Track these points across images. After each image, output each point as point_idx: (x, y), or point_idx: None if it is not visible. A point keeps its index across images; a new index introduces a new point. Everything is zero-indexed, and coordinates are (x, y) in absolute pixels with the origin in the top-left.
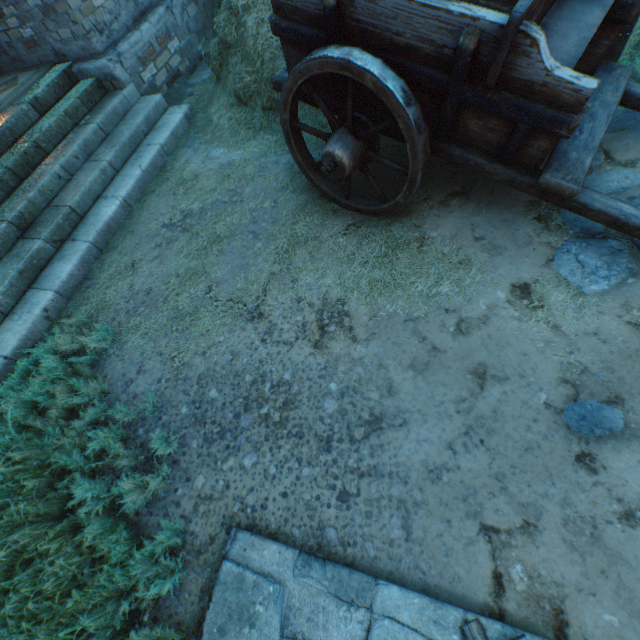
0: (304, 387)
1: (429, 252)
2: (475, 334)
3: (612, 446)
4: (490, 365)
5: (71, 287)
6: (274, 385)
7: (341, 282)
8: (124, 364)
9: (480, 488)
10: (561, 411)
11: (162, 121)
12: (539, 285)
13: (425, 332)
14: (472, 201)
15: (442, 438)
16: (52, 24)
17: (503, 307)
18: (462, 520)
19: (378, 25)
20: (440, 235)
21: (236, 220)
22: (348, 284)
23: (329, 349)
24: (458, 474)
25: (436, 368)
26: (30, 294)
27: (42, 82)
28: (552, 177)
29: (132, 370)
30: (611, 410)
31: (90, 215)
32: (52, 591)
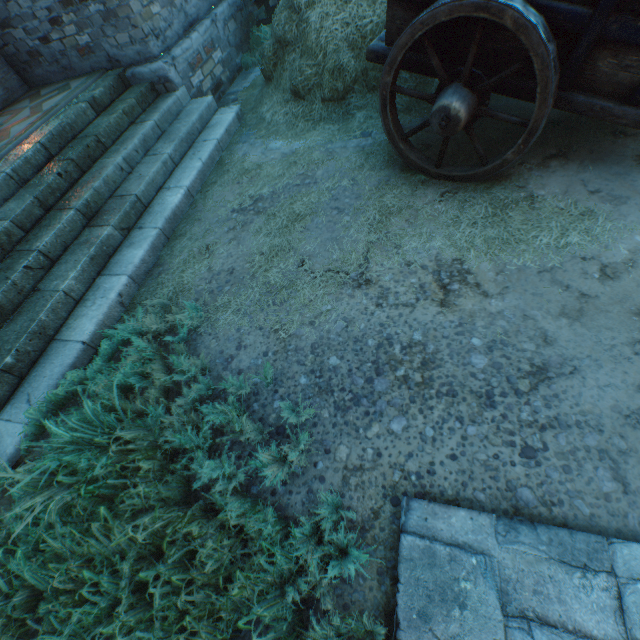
0: (441, 345)
1: (543, 208)
2: (625, 278)
3: None
4: None
5: (142, 273)
6: (404, 346)
7: (452, 243)
8: (219, 342)
9: None
10: None
11: (214, 120)
12: None
13: (566, 281)
14: (573, 161)
15: (627, 381)
16: (111, 29)
17: None
18: None
19: None
20: (549, 193)
21: (314, 199)
22: (460, 244)
23: (459, 306)
24: None
25: (592, 313)
26: (101, 280)
27: (97, 85)
28: None
29: (230, 347)
30: None
31: (154, 205)
32: (215, 576)
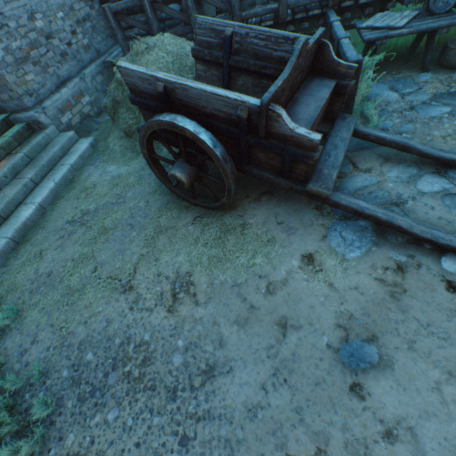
0: (159, 345)
1: (248, 234)
2: (279, 293)
3: (373, 375)
4: (289, 317)
5: None
6: (137, 345)
7: (189, 259)
8: (22, 336)
9: (285, 421)
10: (338, 350)
11: (74, 148)
12: (319, 254)
13: (246, 294)
14: (275, 197)
15: (257, 380)
16: None
17: (297, 272)
18: (272, 452)
19: (191, 102)
20: (255, 221)
21: (119, 216)
22: (194, 260)
23: (179, 312)
24: (269, 410)
25: (253, 322)
26: None
27: None
28: (313, 186)
29: (28, 341)
30: (369, 347)
31: (12, 217)
32: None
